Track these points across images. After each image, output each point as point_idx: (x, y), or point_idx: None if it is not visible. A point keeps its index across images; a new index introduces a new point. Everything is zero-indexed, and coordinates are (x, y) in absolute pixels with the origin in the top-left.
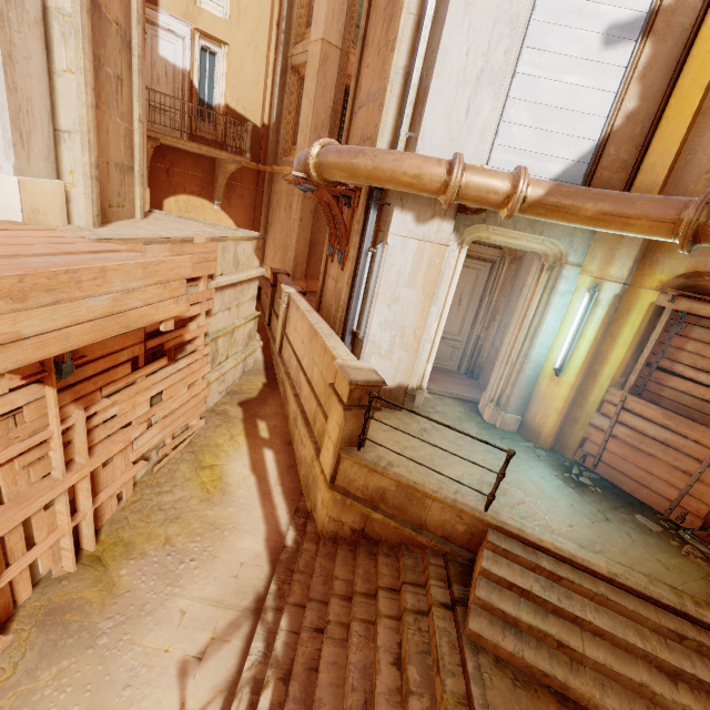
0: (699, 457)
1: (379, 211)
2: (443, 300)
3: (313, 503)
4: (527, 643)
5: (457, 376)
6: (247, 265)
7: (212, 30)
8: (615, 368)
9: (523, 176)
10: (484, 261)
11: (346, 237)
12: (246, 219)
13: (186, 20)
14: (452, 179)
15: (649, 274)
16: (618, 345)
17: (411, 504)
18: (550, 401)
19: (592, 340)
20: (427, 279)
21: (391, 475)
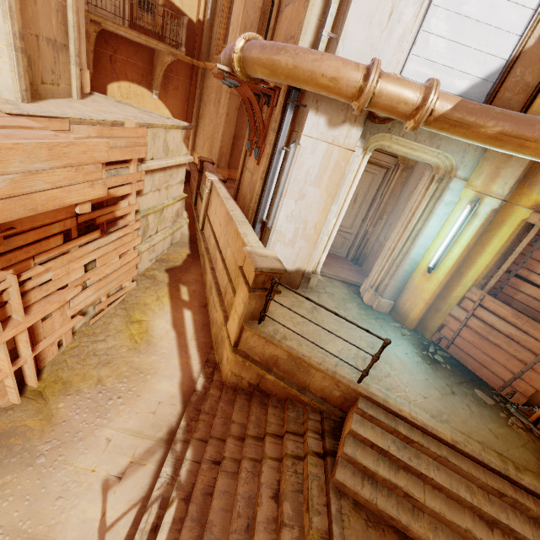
0: (536, 351)
1: (295, 112)
2: (343, 199)
3: (220, 357)
4: (380, 492)
5: (345, 262)
6: (176, 152)
7: None
8: (479, 272)
9: (434, 89)
10: (380, 167)
11: (263, 135)
12: (181, 109)
13: None
14: (367, 85)
15: (526, 194)
16: (486, 253)
17: (298, 370)
18: (420, 292)
19: (465, 246)
20: (332, 180)
21: (284, 347)
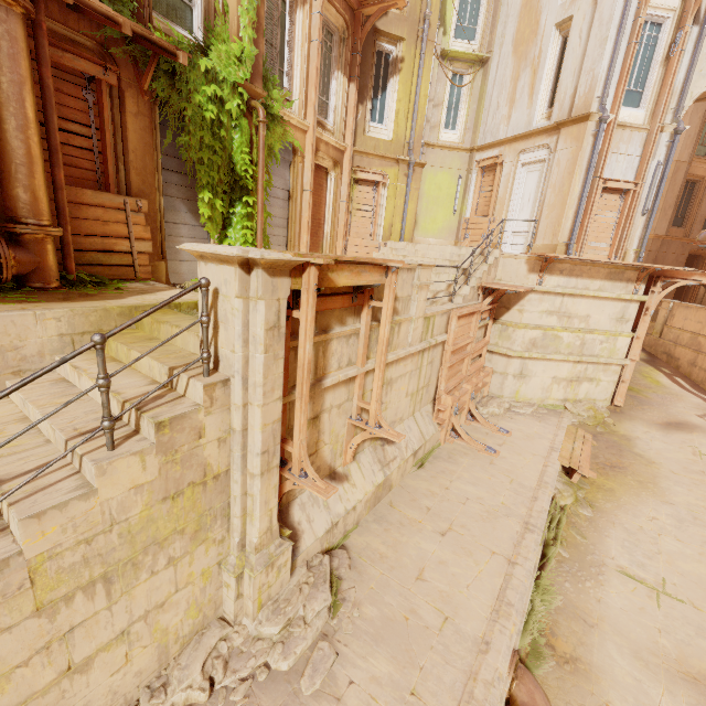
0: None
1: None
2: None
3: None
4: None
5: None
6: None
7: None
8: None
9: None
10: None
11: None
12: None
13: None
14: None
15: None
16: None
17: None
18: None
19: None
20: None
21: None
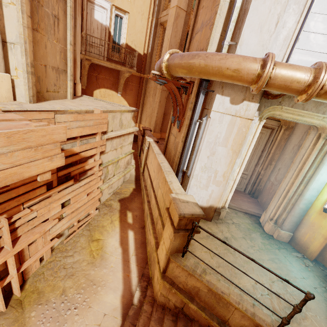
0: None
1: (205, 96)
2: (244, 154)
3: (152, 274)
4: None
5: (244, 195)
6: (128, 125)
7: (121, 5)
8: None
9: (324, 69)
10: (266, 128)
11: (183, 112)
12: (133, 101)
13: (109, 0)
14: (265, 71)
15: None
16: None
17: (217, 304)
18: (318, 228)
19: None
20: (235, 141)
21: (204, 282)
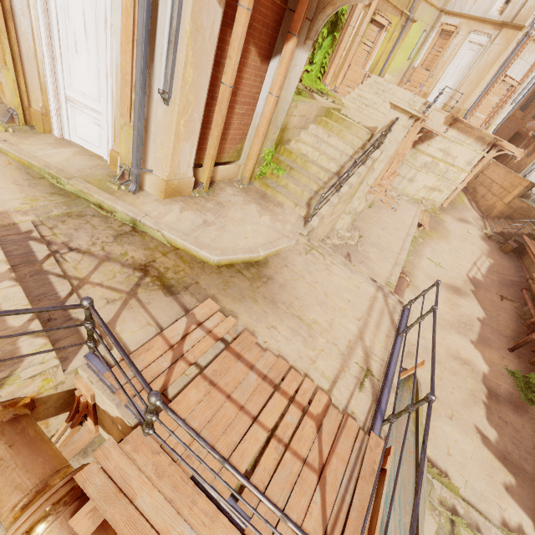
0: None
1: None
2: None
3: (490, 212)
4: None
5: None
6: None
7: None
8: None
9: None
10: None
11: (534, 150)
12: None
13: None
14: None
15: None
16: None
17: (528, 211)
18: None
19: None
20: None
21: (527, 203)
